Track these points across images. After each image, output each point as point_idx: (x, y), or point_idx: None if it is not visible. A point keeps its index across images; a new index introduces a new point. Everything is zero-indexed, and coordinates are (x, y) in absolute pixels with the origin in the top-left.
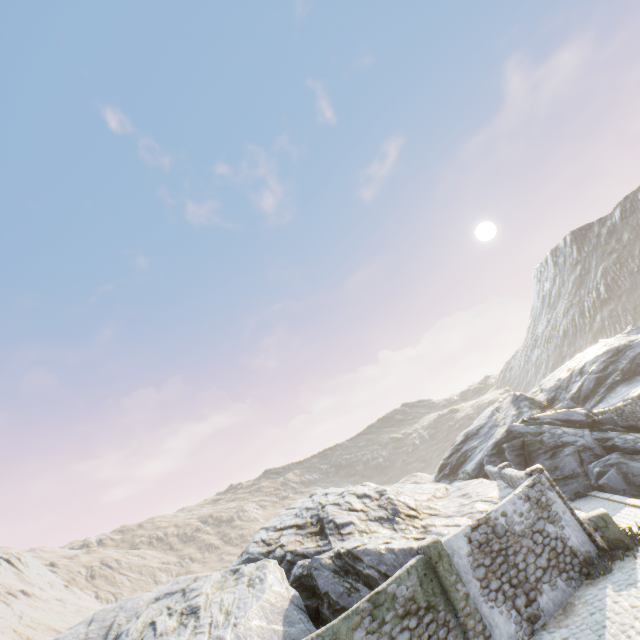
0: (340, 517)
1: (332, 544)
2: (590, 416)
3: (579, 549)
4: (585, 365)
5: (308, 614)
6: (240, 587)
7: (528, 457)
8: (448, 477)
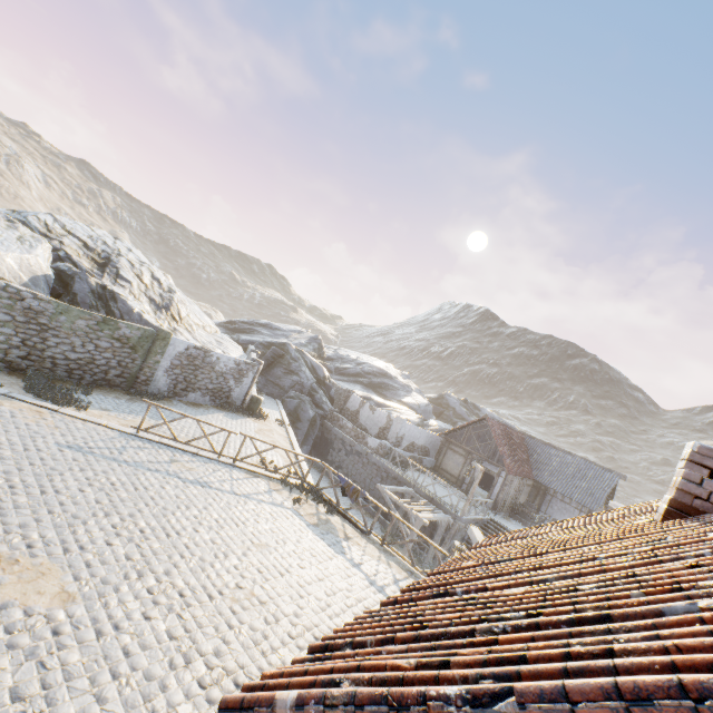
0: (126, 273)
1: (104, 279)
2: (326, 379)
3: (233, 399)
4: (366, 364)
5: (51, 291)
6: (10, 234)
7: (276, 363)
8: (228, 330)
